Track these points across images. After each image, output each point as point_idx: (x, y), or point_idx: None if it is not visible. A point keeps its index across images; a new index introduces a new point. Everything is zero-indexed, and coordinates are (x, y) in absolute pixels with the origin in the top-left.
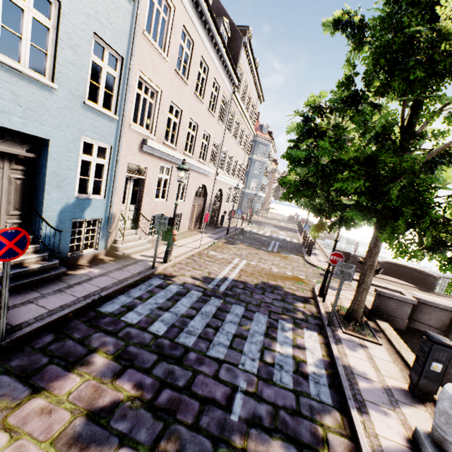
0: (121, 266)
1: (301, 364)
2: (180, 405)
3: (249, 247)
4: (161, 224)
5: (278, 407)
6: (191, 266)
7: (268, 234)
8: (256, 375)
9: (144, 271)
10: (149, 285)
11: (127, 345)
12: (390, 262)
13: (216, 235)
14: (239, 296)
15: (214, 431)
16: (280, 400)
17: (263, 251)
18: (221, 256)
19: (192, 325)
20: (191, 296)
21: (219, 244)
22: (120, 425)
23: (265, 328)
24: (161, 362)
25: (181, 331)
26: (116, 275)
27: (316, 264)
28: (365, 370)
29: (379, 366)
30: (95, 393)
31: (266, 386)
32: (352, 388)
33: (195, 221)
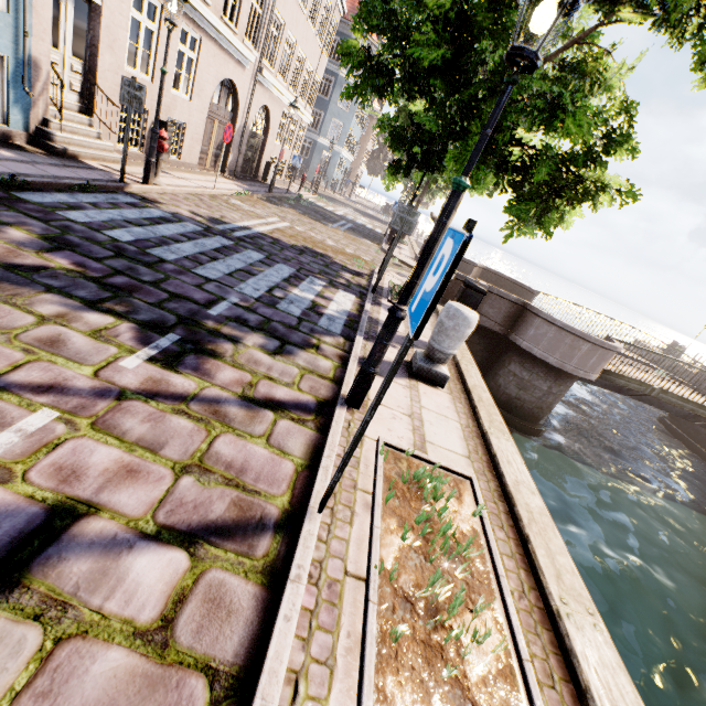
0: (59, 164)
1: (320, 307)
2: (140, 290)
3: (302, 215)
4: (132, 99)
5: (273, 321)
6: (194, 203)
7: (339, 213)
8: (256, 299)
9: (104, 181)
10: (112, 198)
11: (65, 234)
12: (490, 269)
13: (250, 187)
14: (262, 246)
15: (182, 313)
16: (277, 318)
17: (322, 224)
18: (250, 209)
19: (177, 247)
20: (183, 226)
21: (252, 198)
22: (48, 281)
23: (287, 277)
24: (119, 259)
25: (157, 247)
26: (48, 169)
27: (393, 254)
28: None
29: None
30: (9, 253)
31: (265, 307)
32: (369, 329)
33: (215, 154)
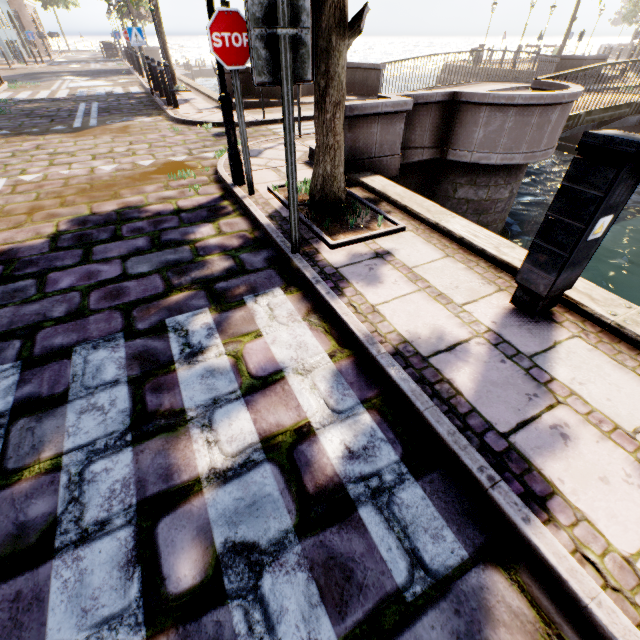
0: None
1: (304, 456)
2: None
3: (12, 138)
4: None
5: None
6: None
7: (63, 94)
8: None
9: None
10: None
11: None
12: None
13: None
14: None
15: None
16: None
17: (57, 134)
18: None
19: None
20: None
21: None
22: None
23: (130, 397)
24: None
25: None
26: None
27: (197, 119)
28: (433, 323)
29: (439, 286)
30: None
31: None
32: (462, 424)
33: None
